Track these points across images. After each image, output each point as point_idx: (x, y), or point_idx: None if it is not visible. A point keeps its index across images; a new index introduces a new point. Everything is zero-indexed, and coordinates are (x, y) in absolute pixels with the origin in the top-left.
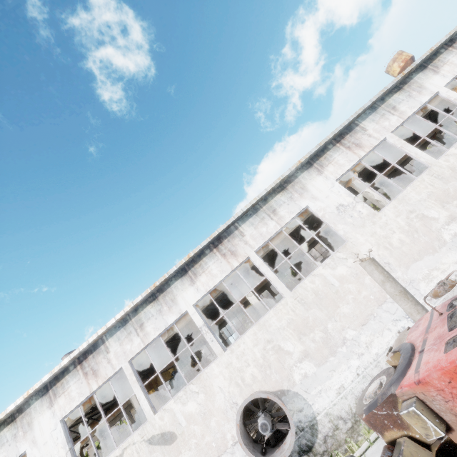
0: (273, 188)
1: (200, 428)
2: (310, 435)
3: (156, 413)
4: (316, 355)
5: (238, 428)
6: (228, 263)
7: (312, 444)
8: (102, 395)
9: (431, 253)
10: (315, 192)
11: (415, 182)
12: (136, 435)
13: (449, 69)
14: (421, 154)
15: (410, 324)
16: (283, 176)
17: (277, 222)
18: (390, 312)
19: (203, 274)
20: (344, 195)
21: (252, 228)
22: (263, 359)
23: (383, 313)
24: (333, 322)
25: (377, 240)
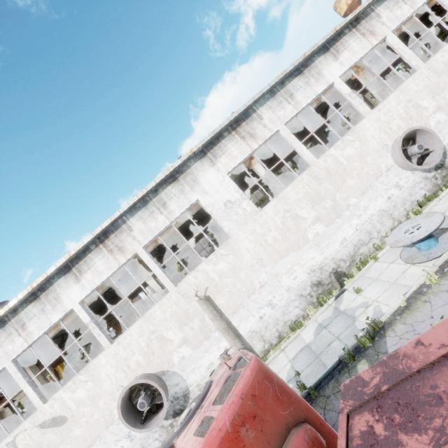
0: (163, 179)
1: (89, 409)
2: (183, 402)
3: (46, 401)
4: (193, 340)
5: (120, 409)
6: (116, 259)
7: (184, 408)
8: (0, 381)
9: (296, 250)
10: (206, 186)
11: (296, 181)
12: (27, 423)
13: (348, 56)
14: (306, 152)
15: (270, 311)
16: (173, 166)
17: (166, 217)
18: (257, 301)
19: (89, 271)
20: (233, 190)
21: (141, 222)
22: (147, 348)
23: (251, 303)
24: None
25: (255, 238)
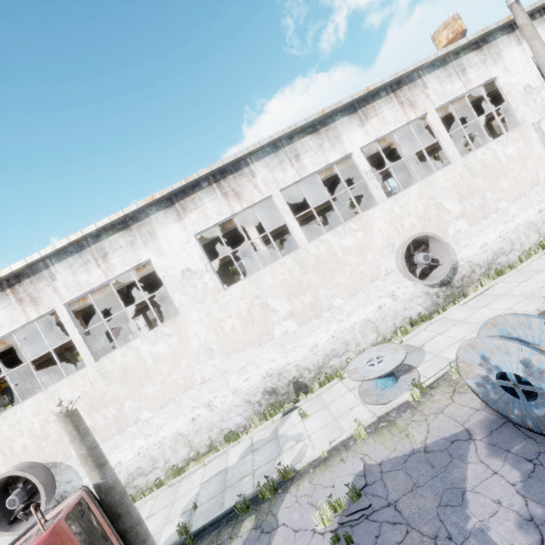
0: (109, 224)
1: None
2: None
3: None
4: (103, 432)
5: None
6: (24, 312)
7: None
8: None
9: (256, 347)
10: (165, 244)
11: (277, 263)
12: None
13: (376, 126)
14: (297, 231)
15: (207, 413)
16: (124, 211)
17: (104, 272)
18: (193, 399)
19: None
20: (197, 257)
21: (69, 271)
22: (41, 430)
23: (186, 399)
24: (132, 401)
25: (210, 322)
